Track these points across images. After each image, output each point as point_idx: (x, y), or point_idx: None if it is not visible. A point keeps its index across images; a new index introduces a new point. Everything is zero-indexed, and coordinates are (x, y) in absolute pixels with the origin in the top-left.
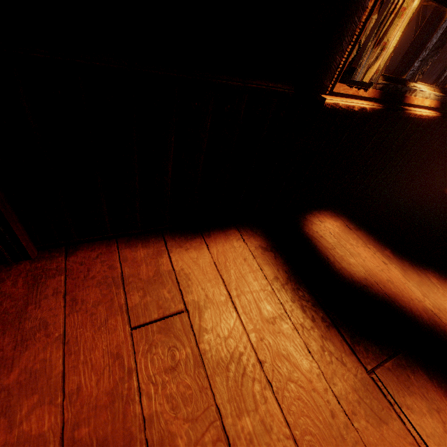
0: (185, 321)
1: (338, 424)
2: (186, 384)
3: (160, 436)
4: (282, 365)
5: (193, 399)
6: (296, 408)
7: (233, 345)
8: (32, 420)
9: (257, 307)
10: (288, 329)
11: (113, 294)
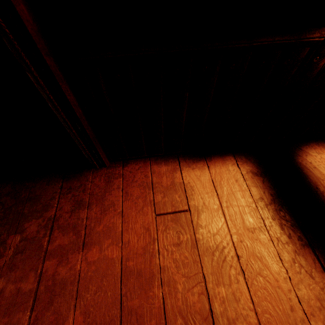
0: (188, 217)
1: (295, 317)
2: (185, 256)
3: (168, 279)
4: (255, 263)
5: (189, 266)
6: (261, 294)
7: (219, 240)
8: (109, 250)
9: (241, 218)
10: (264, 239)
11: (146, 193)
